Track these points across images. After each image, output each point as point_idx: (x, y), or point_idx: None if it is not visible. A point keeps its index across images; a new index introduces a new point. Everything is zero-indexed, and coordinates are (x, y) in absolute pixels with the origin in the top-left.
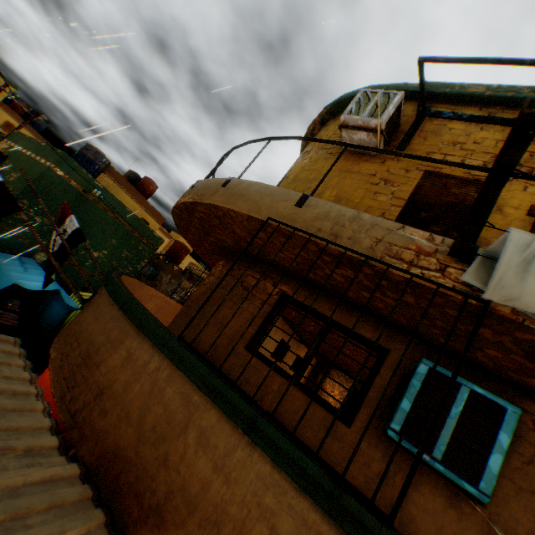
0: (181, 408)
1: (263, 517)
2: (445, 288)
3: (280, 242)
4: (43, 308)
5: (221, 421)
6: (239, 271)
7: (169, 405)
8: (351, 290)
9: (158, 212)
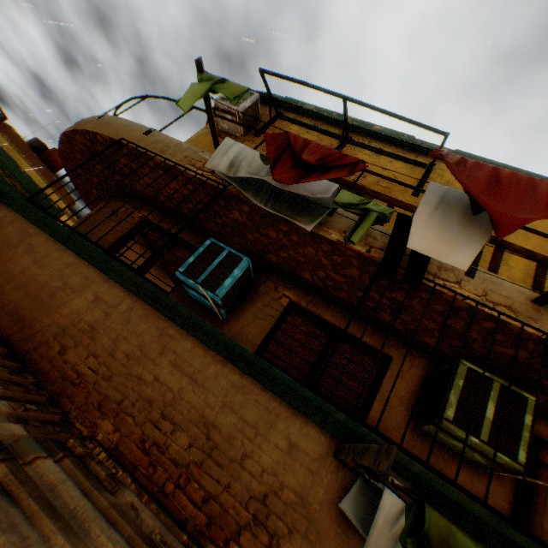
0: (19, 236)
1: (62, 279)
2: (210, 180)
3: (135, 165)
4: None
5: (48, 241)
6: (114, 203)
7: (9, 235)
8: (185, 206)
9: (66, 190)
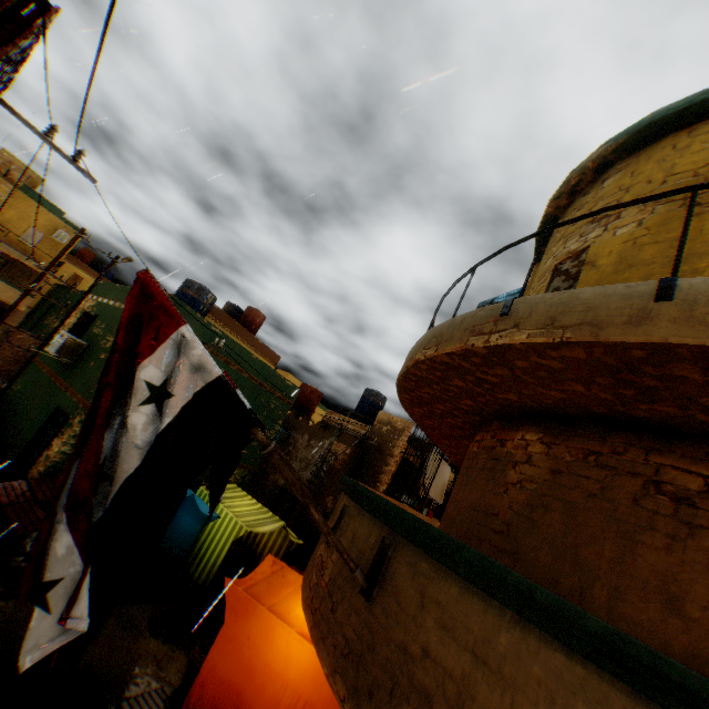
0: None
1: None
2: None
3: None
4: None
5: None
6: (619, 457)
7: None
8: None
9: (270, 350)
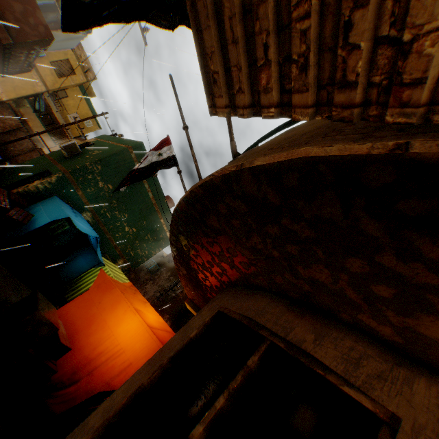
0: None
1: None
2: None
3: None
4: (68, 260)
5: None
6: None
7: None
8: None
9: None
